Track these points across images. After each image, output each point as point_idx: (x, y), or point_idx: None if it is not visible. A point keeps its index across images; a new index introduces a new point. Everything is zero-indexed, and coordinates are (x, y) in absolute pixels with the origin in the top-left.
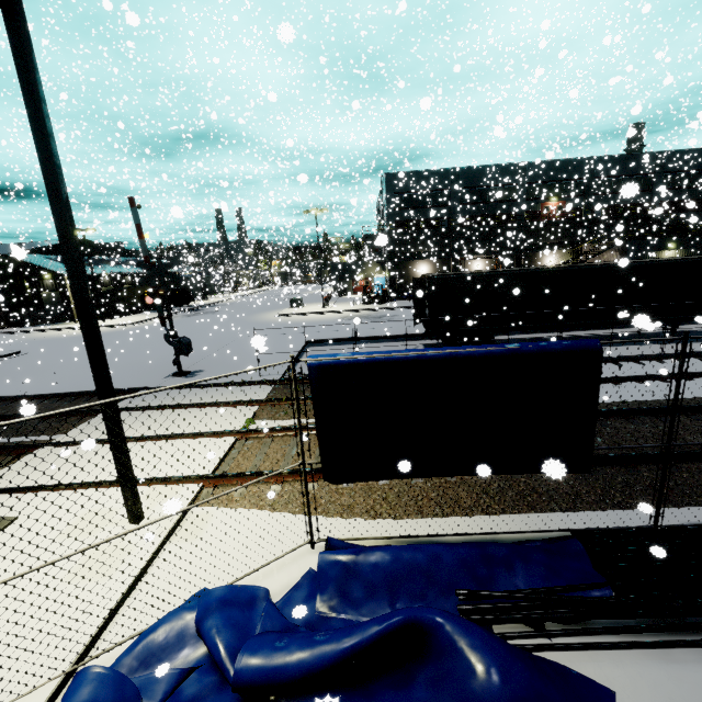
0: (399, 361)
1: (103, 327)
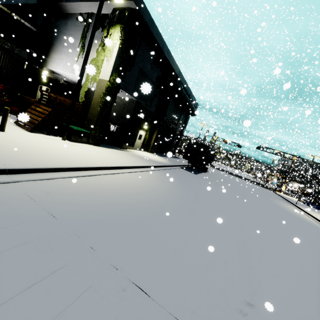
0: None
1: None
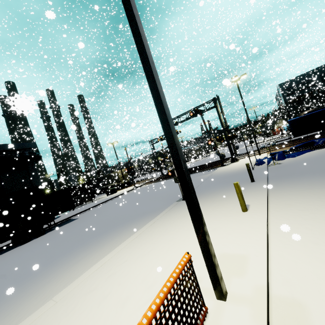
0: (303, 116)
1: (191, 162)
